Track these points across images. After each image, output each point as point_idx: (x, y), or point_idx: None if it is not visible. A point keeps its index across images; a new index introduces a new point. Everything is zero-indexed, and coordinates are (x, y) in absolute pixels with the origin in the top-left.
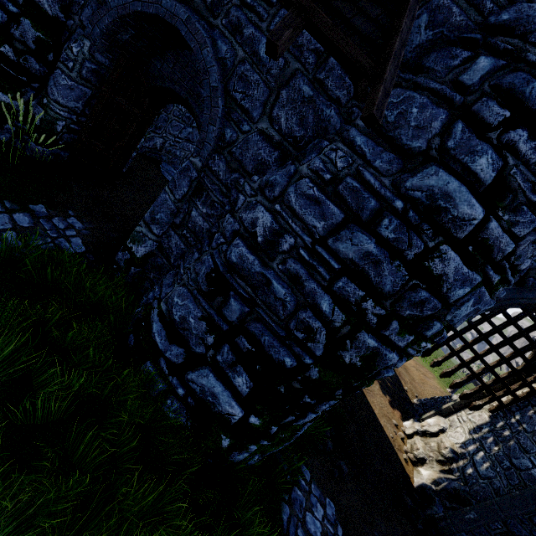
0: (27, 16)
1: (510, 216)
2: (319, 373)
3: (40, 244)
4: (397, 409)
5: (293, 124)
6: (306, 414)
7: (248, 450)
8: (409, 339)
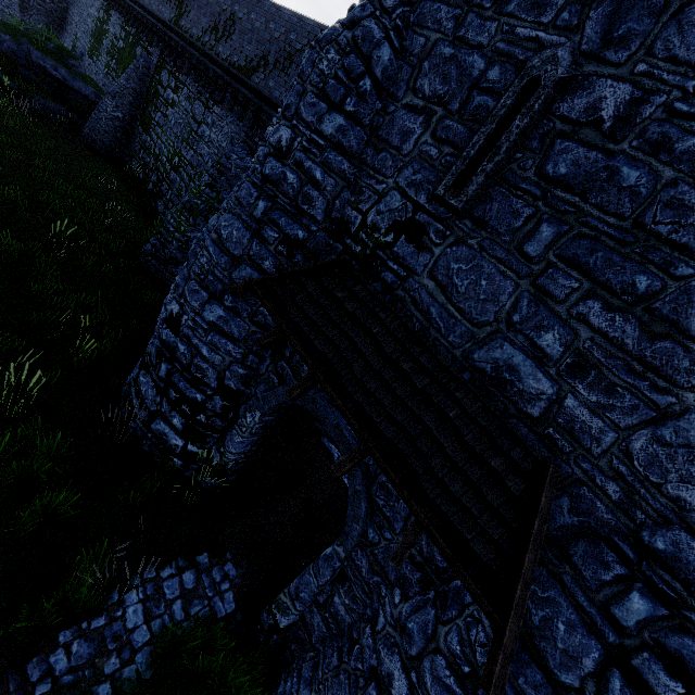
0: (218, 393)
1: None
2: None
3: (198, 611)
4: None
5: (434, 551)
6: None
7: None
8: None
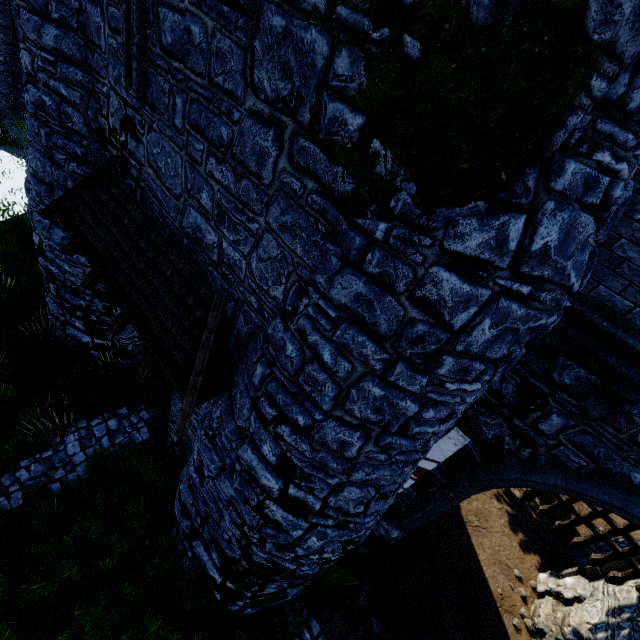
0: (96, 298)
1: (306, 483)
2: (248, 565)
3: (121, 441)
4: (534, 554)
5: None
6: (265, 588)
7: (237, 604)
8: (290, 555)
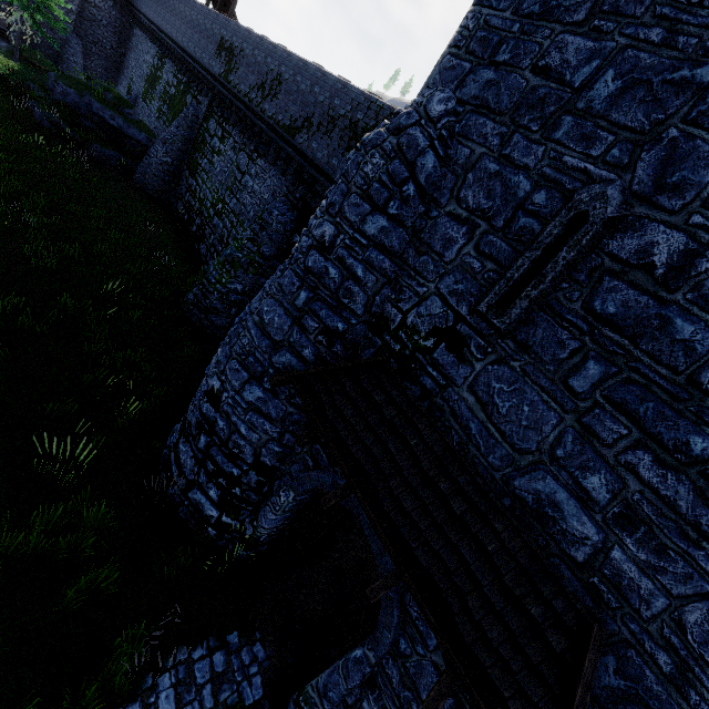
0: (254, 469)
1: None
2: None
3: (227, 697)
4: None
5: None
6: None
7: None
8: None
